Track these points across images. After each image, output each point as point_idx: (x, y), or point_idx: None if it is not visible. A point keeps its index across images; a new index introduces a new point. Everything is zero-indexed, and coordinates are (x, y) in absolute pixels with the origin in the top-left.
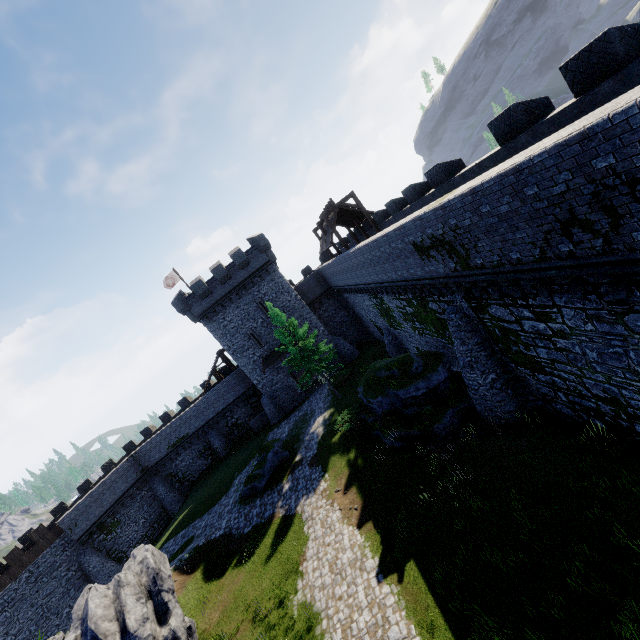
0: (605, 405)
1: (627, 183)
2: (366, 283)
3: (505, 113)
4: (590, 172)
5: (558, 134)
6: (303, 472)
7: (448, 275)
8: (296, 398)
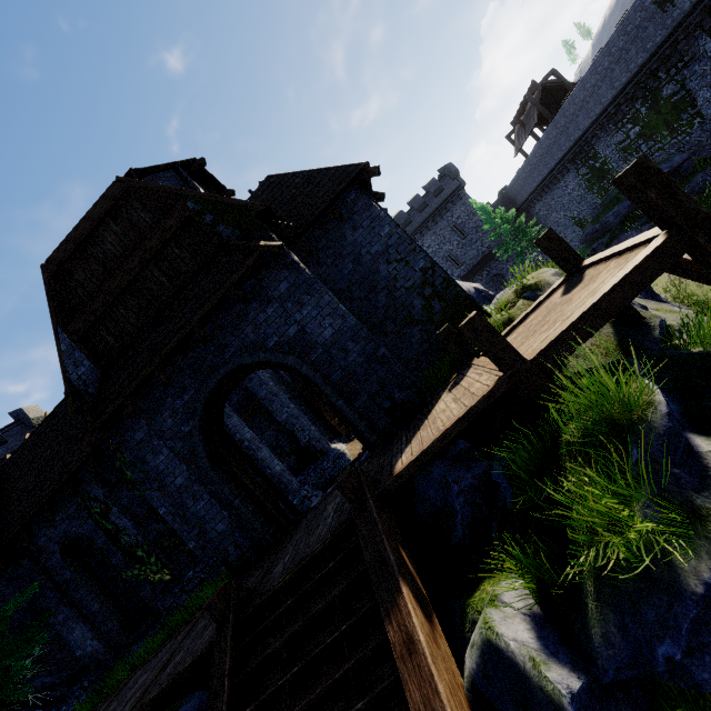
0: None
1: None
2: (581, 135)
3: None
4: None
5: None
6: None
7: (695, 2)
8: None
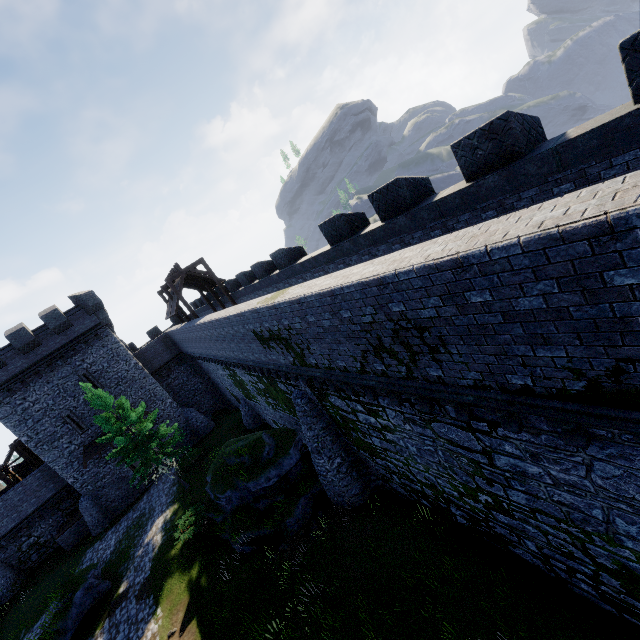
0: (428, 489)
1: (417, 329)
2: (216, 356)
3: (331, 220)
4: (389, 312)
5: (363, 268)
6: (127, 611)
7: (289, 367)
8: (132, 492)
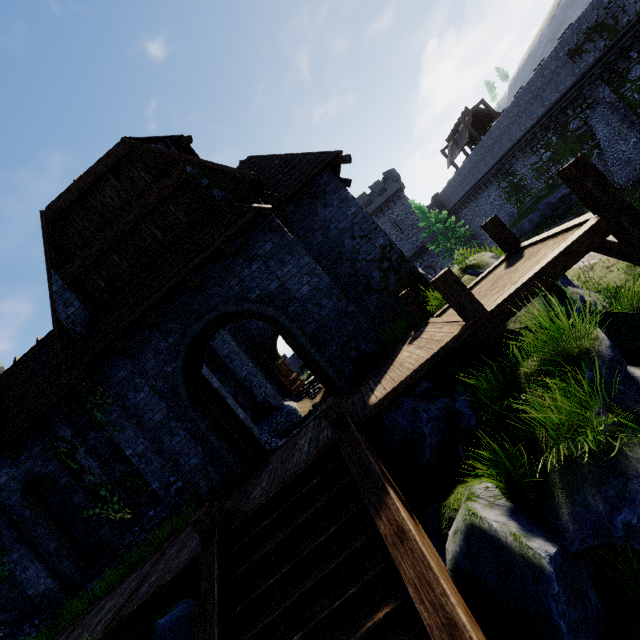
0: None
1: None
2: (503, 154)
3: None
4: None
5: None
6: None
7: (597, 58)
8: None
